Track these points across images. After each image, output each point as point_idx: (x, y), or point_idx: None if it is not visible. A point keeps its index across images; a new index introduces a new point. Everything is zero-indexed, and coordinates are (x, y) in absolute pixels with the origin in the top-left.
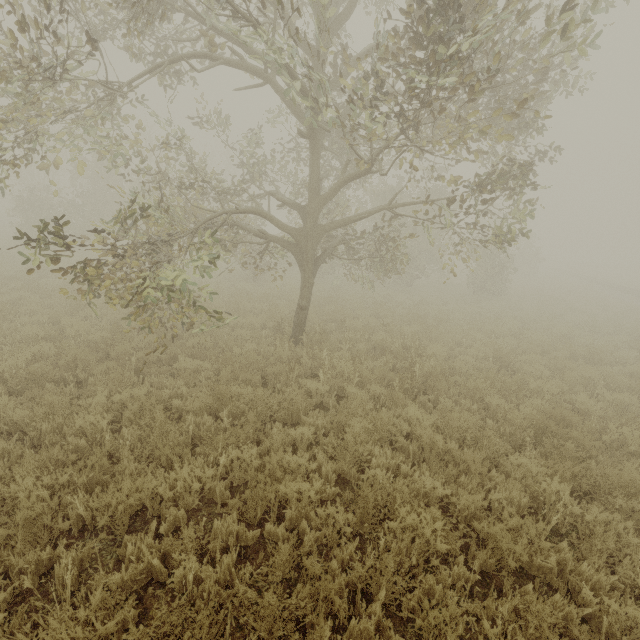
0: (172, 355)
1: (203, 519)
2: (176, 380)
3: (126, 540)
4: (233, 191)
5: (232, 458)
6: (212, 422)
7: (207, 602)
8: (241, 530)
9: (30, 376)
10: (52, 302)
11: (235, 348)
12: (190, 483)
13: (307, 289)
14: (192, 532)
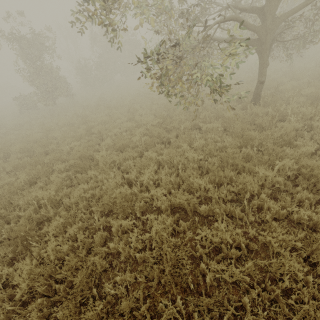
0: (194, 124)
1: (283, 193)
2: (211, 134)
3: (252, 203)
4: (198, 18)
5: (280, 165)
6: (249, 151)
7: (318, 227)
8: (313, 197)
9: (148, 142)
10: (120, 112)
11: (226, 114)
12: (273, 178)
13: (265, 69)
14: (290, 199)
